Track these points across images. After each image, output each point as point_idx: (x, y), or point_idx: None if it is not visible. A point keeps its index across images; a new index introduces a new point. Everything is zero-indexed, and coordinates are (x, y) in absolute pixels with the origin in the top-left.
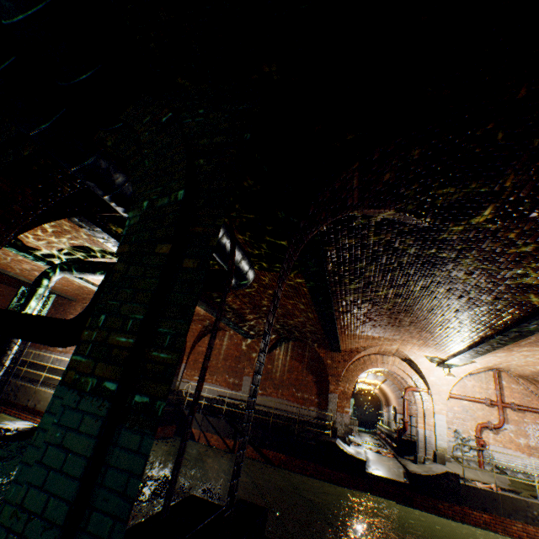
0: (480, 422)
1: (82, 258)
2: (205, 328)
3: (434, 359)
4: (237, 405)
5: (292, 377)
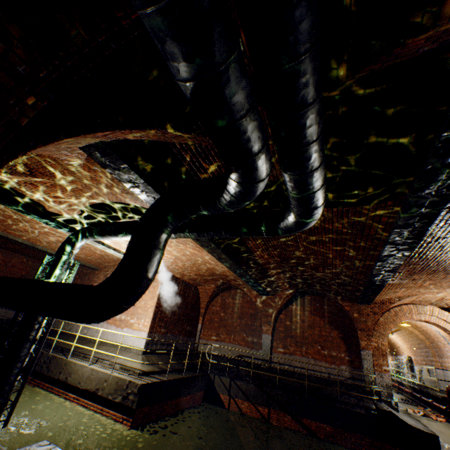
0: None
1: (104, 221)
2: (218, 288)
3: None
4: (259, 365)
5: (314, 333)
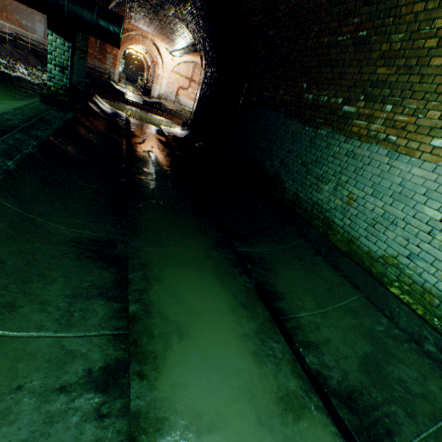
0: (181, 86)
1: None
2: None
3: (168, 50)
4: (35, 46)
5: None
